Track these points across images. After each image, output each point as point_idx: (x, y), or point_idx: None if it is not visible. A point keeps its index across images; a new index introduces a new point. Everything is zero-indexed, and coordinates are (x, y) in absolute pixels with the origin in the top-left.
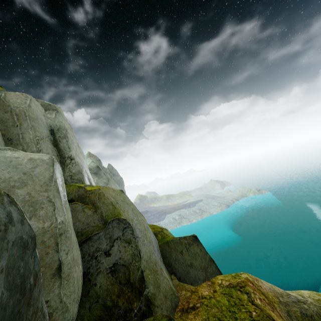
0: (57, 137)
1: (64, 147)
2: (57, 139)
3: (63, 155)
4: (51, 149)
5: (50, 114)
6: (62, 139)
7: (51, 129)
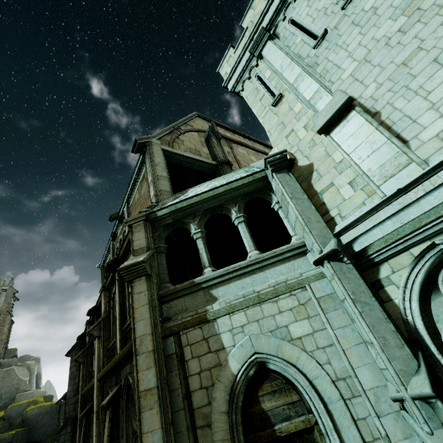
0: (38, 377)
1: (39, 382)
2: (38, 378)
3: (38, 386)
4: (35, 383)
5: (37, 365)
6: (39, 378)
7: (37, 373)
